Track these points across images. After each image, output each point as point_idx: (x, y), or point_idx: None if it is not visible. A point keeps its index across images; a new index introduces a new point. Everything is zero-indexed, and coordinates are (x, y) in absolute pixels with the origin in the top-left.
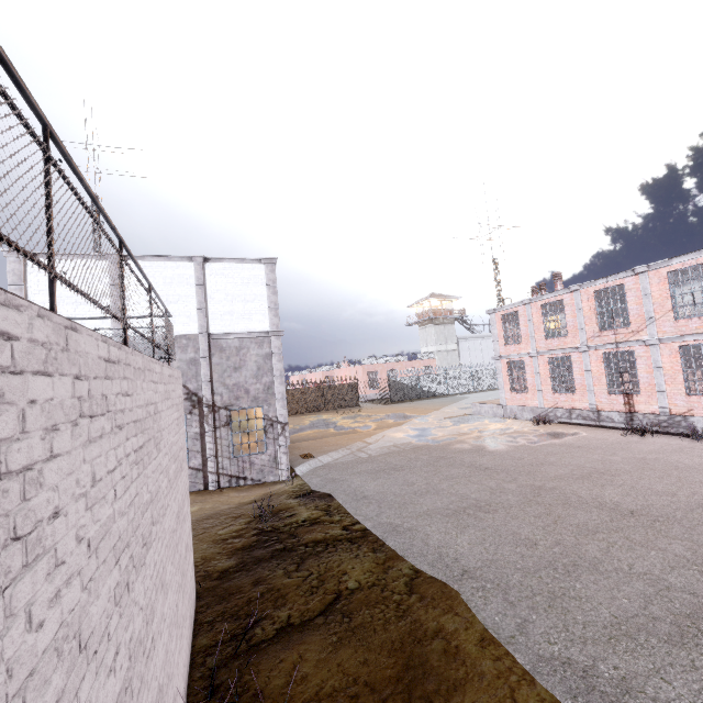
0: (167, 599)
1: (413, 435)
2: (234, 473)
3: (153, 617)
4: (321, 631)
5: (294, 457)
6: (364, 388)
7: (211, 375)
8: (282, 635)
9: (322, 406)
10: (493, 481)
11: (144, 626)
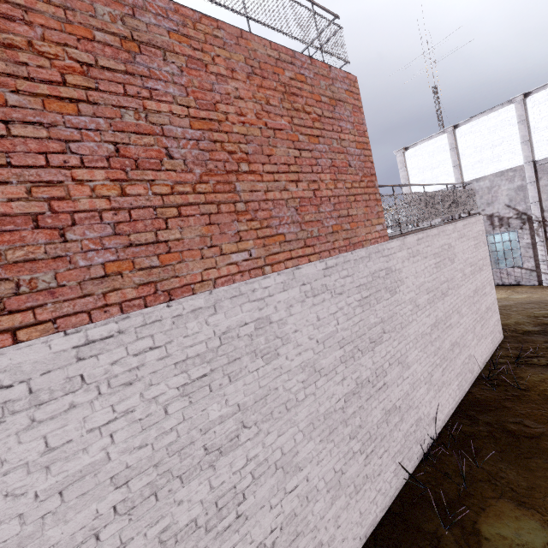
0: (463, 319)
1: None
2: None
3: (450, 318)
4: None
5: None
6: None
7: (539, 196)
8: None
9: None
10: None
11: (444, 317)
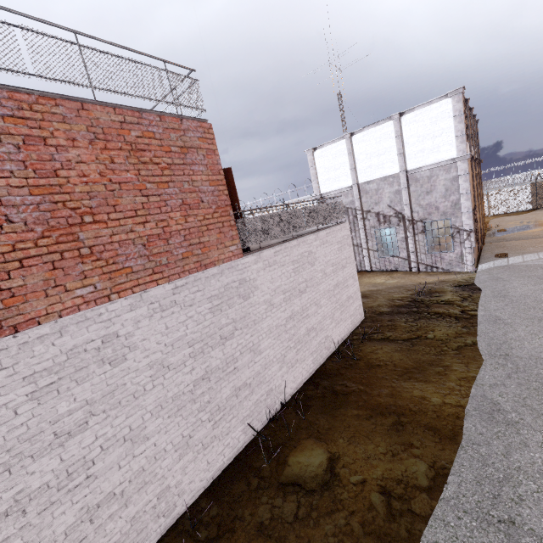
0: (321, 309)
1: None
2: (428, 264)
3: (308, 310)
4: (396, 345)
5: (489, 255)
6: None
7: (409, 199)
8: (381, 340)
9: None
10: None
11: (301, 310)
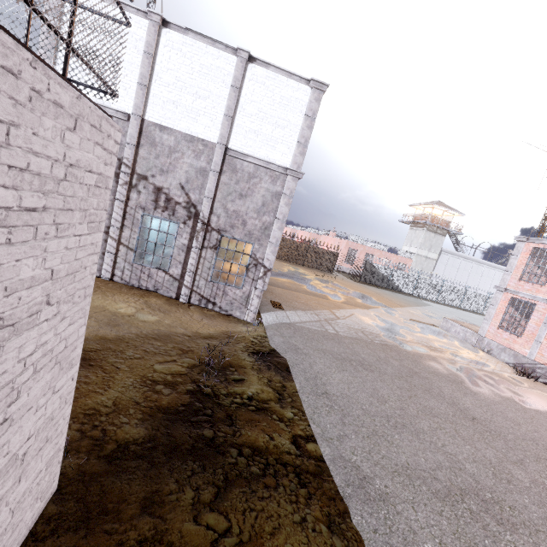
0: None
1: (381, 327)
2: (206, 295)
3: None
4: None
5: (265, 301)
6: (340, 259)
7: (215, 192)
8: None
9: (302, 261)
10: (491, 450)
11: None
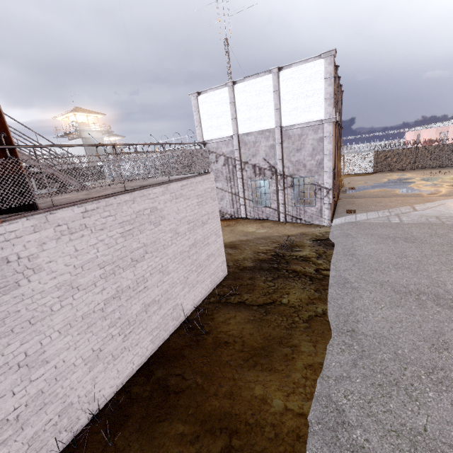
0: (169, 275)
1: None
2: (294, 215)
3: (146, 281)
4: (251, 312)
5: (342, 211)
6: None
7: (282, 155)
8: (237, 304)
9: (411, 166)
10: None
11: (134, 284)
